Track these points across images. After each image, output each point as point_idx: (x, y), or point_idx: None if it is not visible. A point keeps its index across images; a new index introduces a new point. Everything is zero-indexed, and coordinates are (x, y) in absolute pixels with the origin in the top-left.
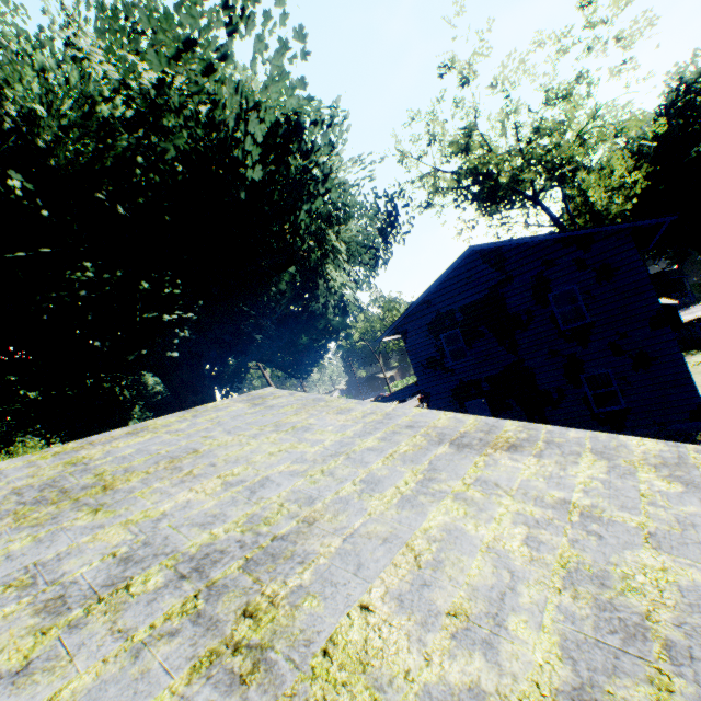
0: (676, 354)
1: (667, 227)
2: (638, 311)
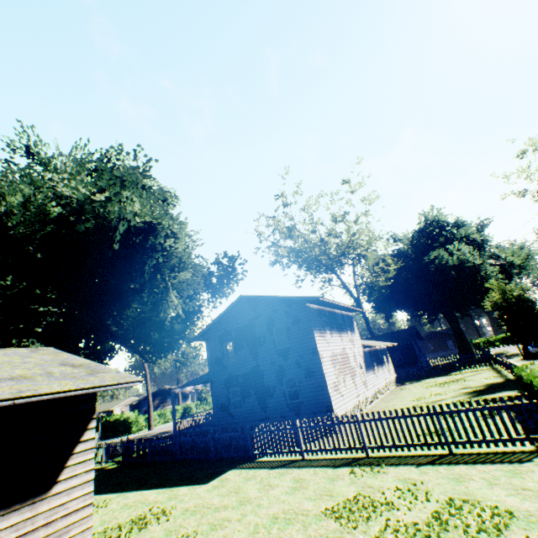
0: (321, 370)
1: (328, 302)
2: (308, 344)
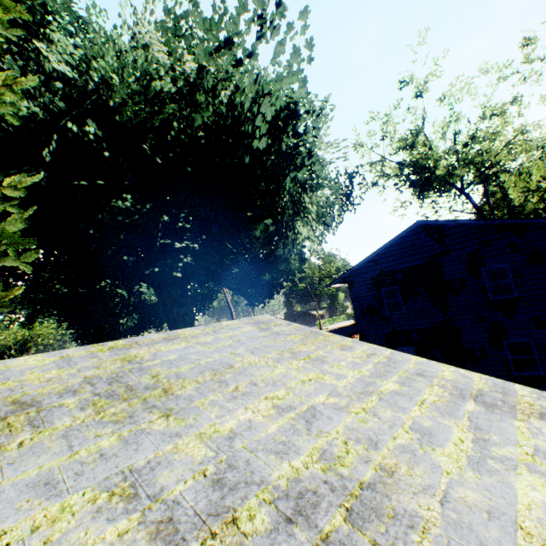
0: None
1: None
2: None
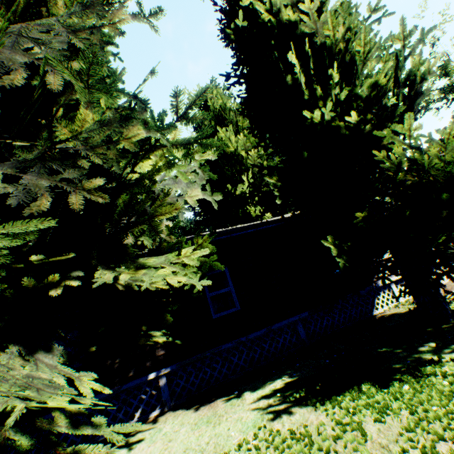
0: None
1: None
2: None
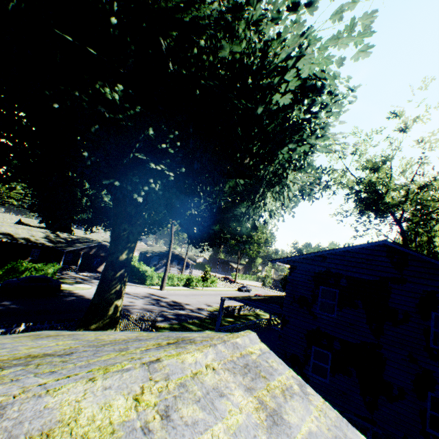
0: None
1: None
2: None
